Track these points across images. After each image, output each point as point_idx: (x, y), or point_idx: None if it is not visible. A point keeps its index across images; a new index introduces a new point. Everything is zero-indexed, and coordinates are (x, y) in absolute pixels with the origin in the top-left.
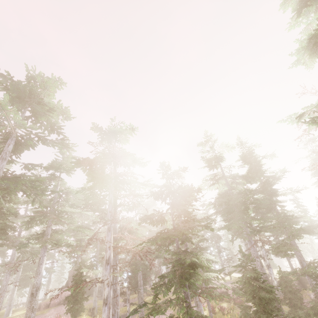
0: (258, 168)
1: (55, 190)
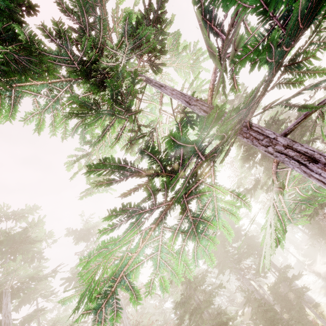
0: None
1: None
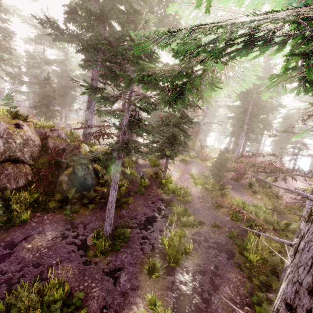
0: None
1: None
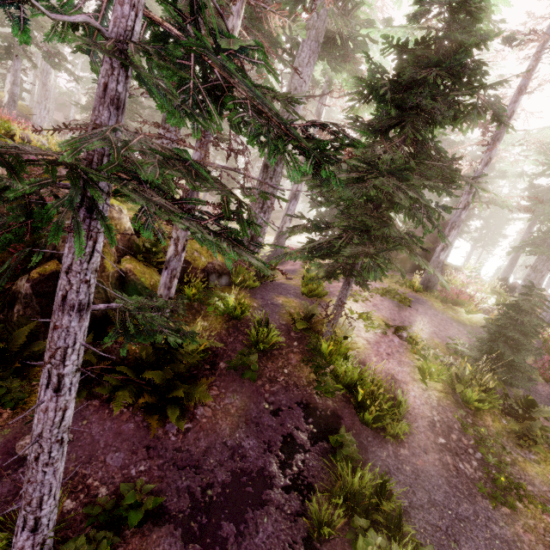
0: None
1: None
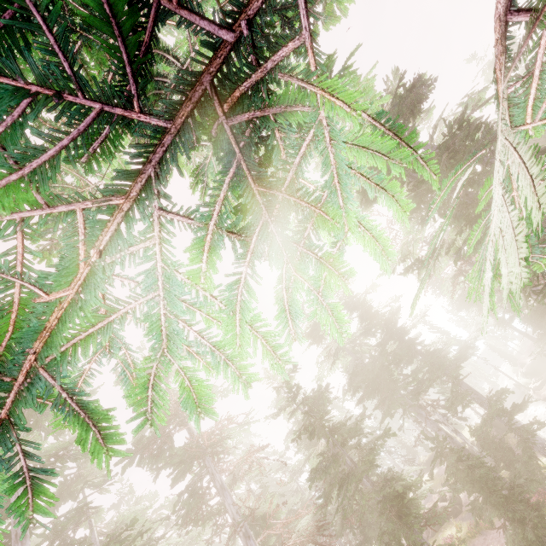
0: (369, 310)
1: (92, 539)
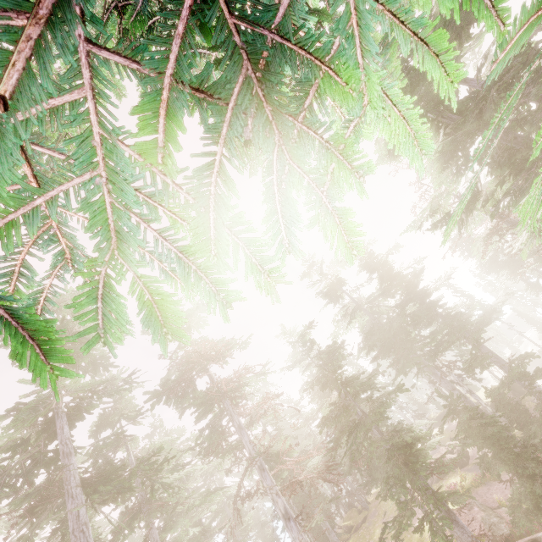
0: (390, 271)
1: (129, 461)
